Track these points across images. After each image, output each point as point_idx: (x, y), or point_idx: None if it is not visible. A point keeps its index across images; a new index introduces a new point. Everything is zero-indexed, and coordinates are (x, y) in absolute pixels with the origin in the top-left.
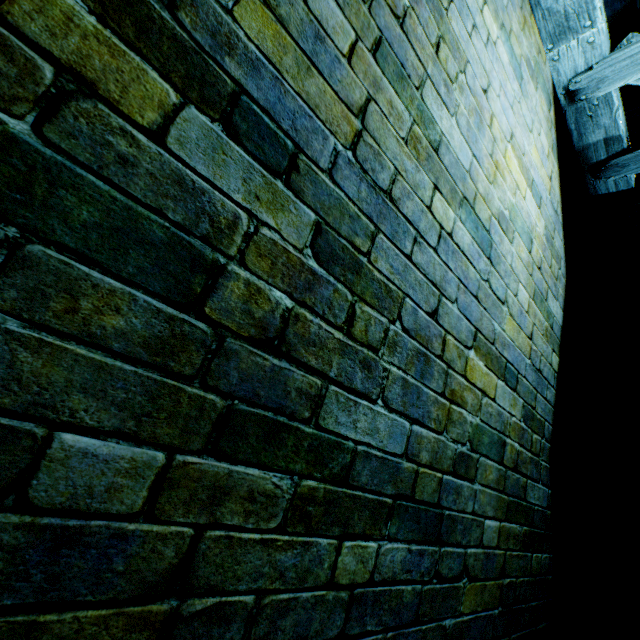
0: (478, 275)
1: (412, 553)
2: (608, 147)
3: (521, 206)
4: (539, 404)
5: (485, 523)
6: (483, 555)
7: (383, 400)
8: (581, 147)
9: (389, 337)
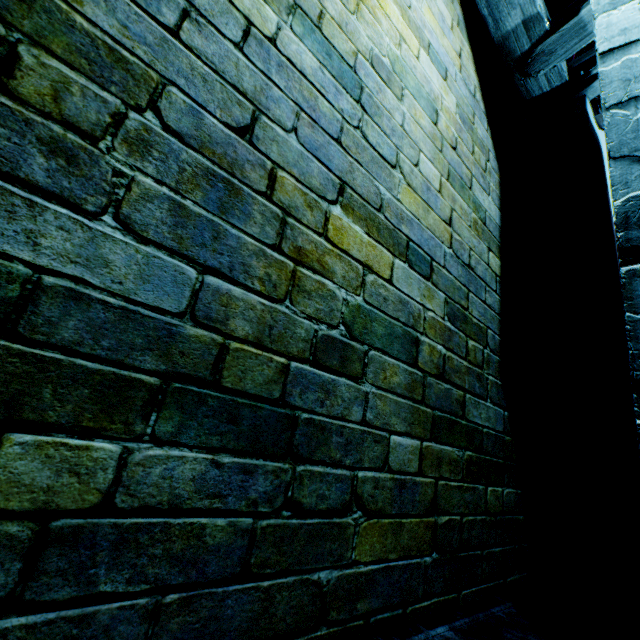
0: (339, 115)
1: (224, 468)
2: (529, 32)
3: (413, 65)
4: (475, 306)
5: (391, 440)
6: (392, 482)
7: (119, 220)
8: (501, 38)
9: (128, 129)
